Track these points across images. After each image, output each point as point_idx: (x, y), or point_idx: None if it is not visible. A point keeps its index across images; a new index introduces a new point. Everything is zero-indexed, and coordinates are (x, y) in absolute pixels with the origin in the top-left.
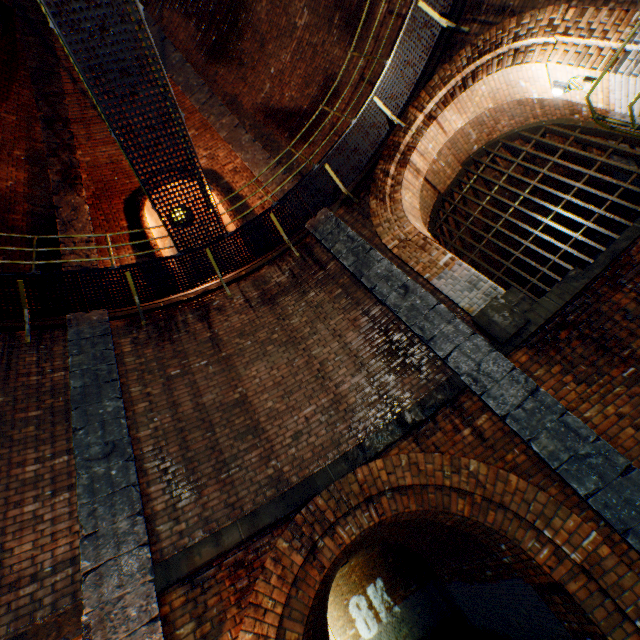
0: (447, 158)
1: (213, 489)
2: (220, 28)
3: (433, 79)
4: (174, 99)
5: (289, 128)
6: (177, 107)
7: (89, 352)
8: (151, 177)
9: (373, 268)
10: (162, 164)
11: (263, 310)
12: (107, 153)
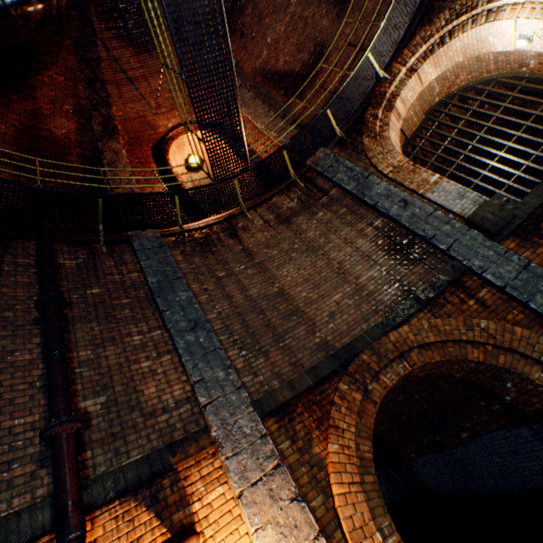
0: (415, 108)
1: (276, 353)
2: (225, 6)
3: (414, 39)
4: (230, 48)
5: (284, 87)
6: (231, 55)
7: (154, 258)
8: (204, 115)
9: (373, 189)
10: (179, 119)
11: (281, 228)
12: (135, 109)
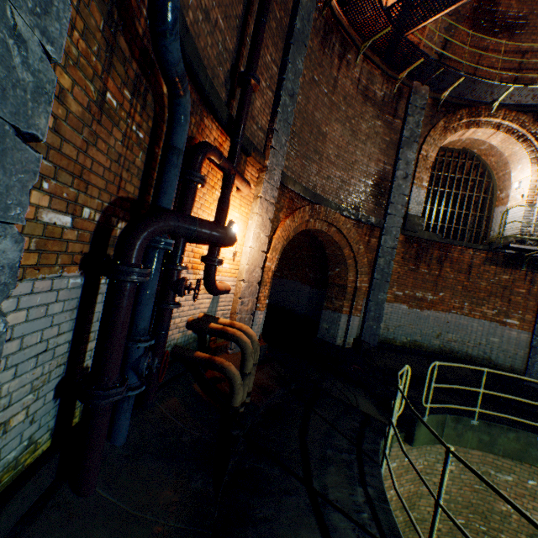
0: (468, 140)
1: (299, 162)
2: None
3: (523, 116)
4: None
5: (481, 4)
6: None
7: (308, 2)
8: None
9: (408, 152)
10: None
11: (359, 99)
12: None
